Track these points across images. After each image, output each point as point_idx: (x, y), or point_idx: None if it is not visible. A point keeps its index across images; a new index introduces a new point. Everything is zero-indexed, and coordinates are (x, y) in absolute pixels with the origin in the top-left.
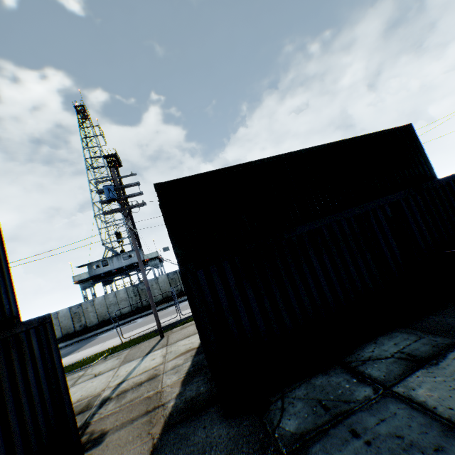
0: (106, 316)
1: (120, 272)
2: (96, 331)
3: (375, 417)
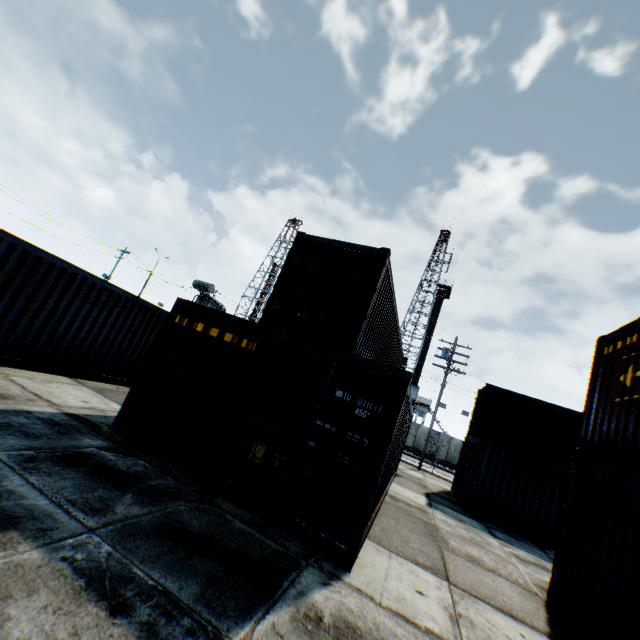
0: None
1: None
2: None
3: (528, 545)
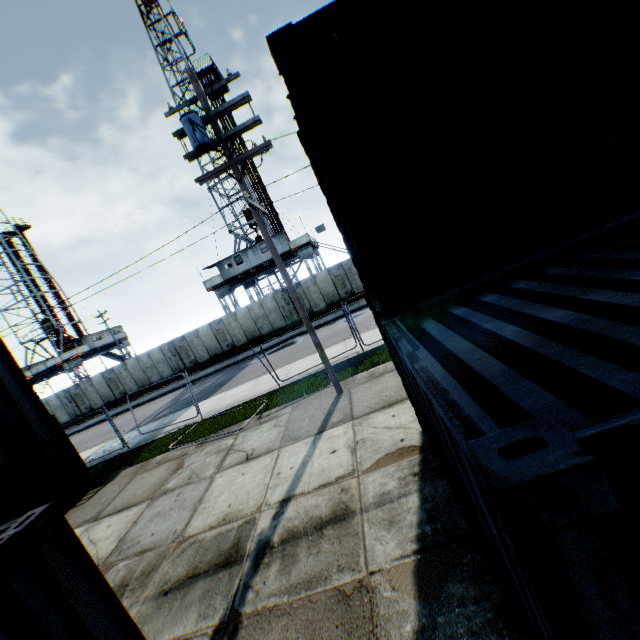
0: (255, 332)
1: (262, 270)
2: (247, 353)
3: None
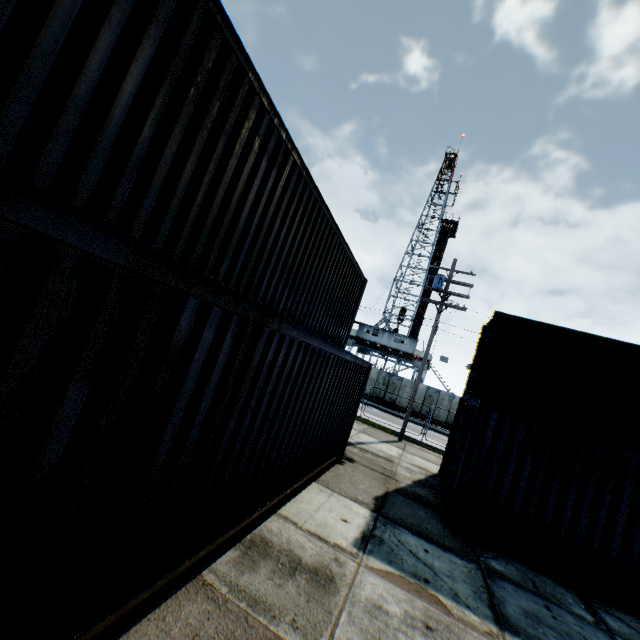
0: None
1: (381, 350)
2: None
3: (575, 621)
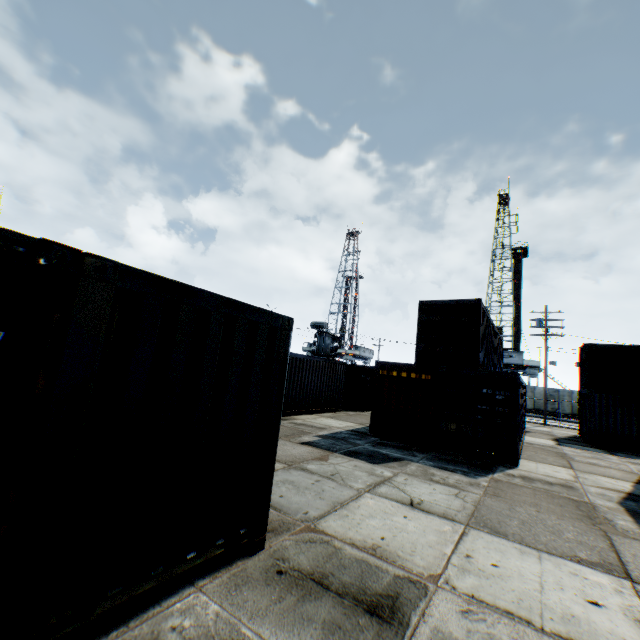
0: None
1: None
2: None
3: None
